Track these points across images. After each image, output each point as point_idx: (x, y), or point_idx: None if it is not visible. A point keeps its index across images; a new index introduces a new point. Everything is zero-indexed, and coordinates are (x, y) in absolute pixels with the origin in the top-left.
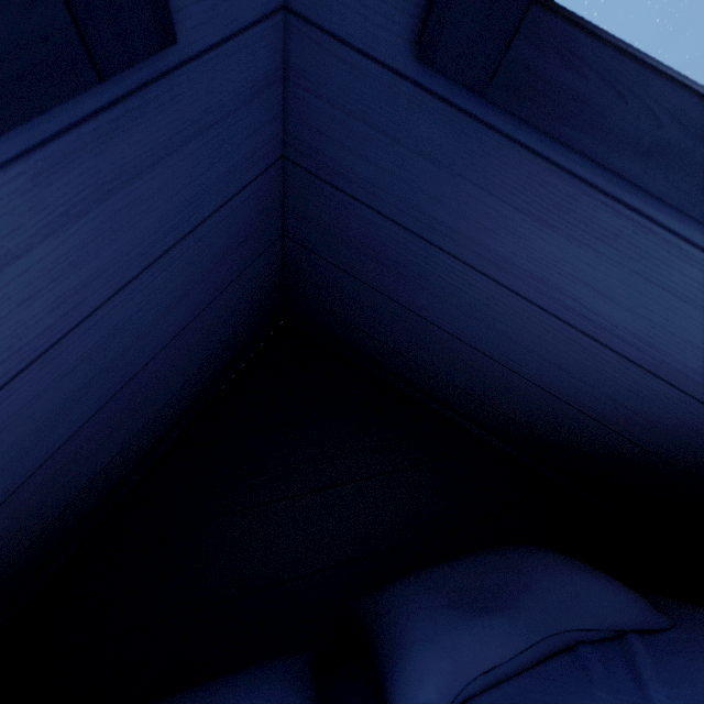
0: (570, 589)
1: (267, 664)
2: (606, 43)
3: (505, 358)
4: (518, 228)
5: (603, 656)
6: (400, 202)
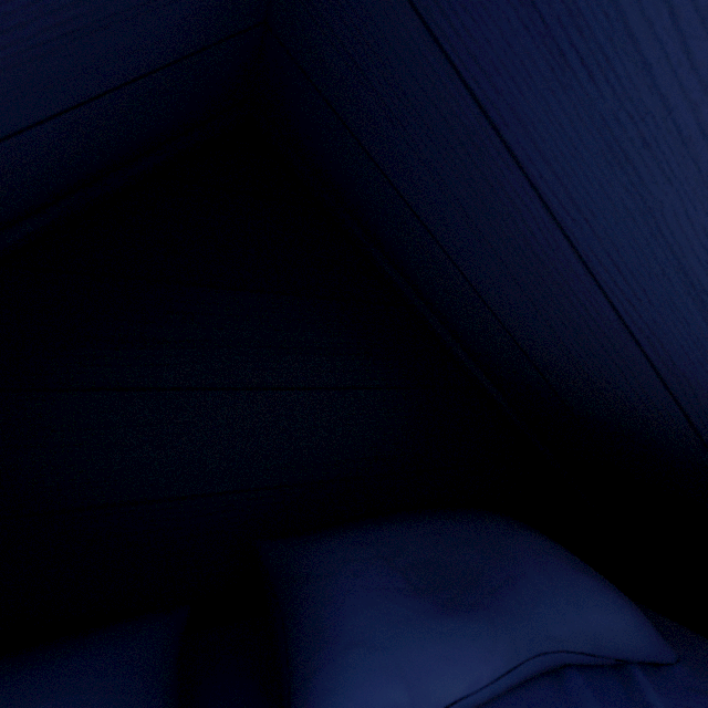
0: (569, 594)
1: (95, 650)
2: None
3: (609, 261)
4: None
5: (600, 694)
6: None
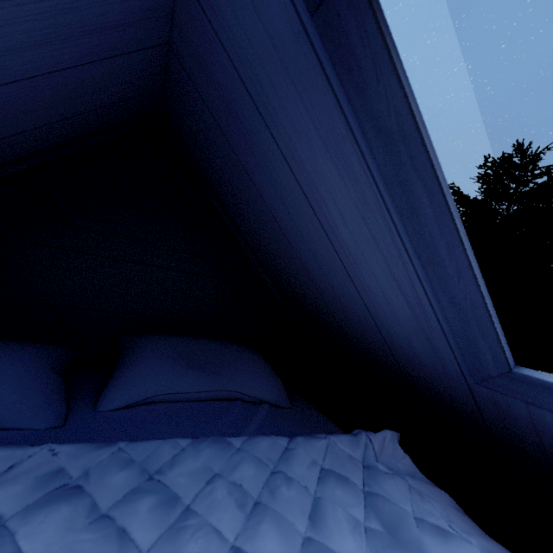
0: (251, 374)
1: (34, 345)
2: (380, 31)
3: (288, 232)
4: (313, 141)
5: (244, 408)
6: (252, 72)
